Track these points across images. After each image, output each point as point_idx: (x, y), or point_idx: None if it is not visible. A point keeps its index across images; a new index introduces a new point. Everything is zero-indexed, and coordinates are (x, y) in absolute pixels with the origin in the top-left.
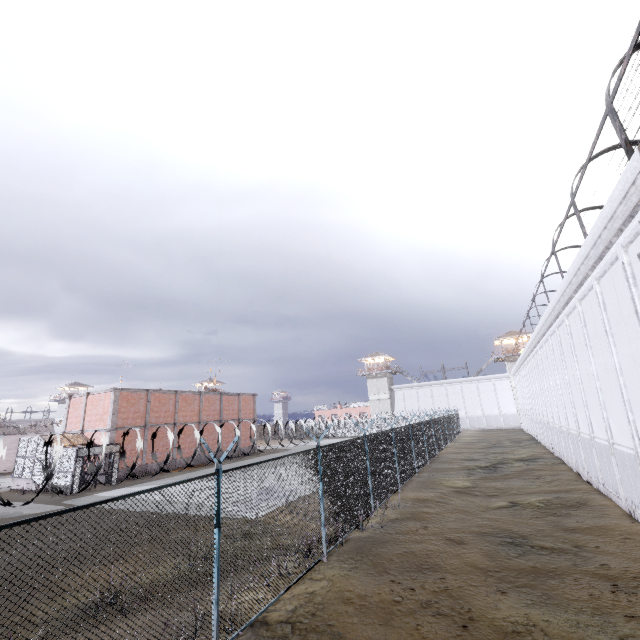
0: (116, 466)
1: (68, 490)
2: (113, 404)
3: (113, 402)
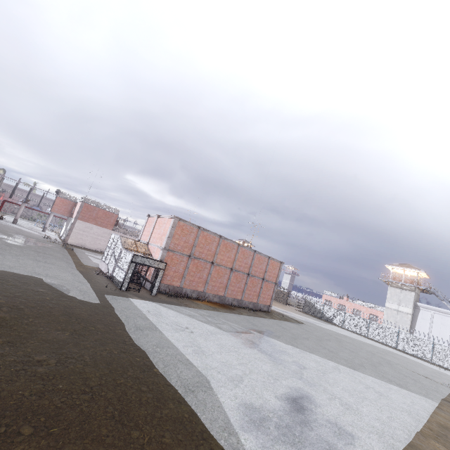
0: (159, 280)
1: (119, 285)
2: (170, 229)
3: (171, 227)
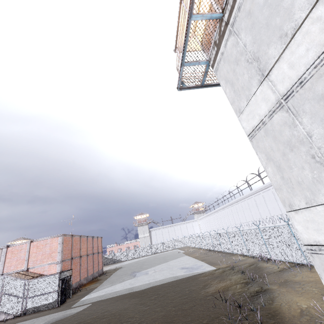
0: (71, 284)
1: (53, 305)
2: (61, 244)
3: (61, 243)
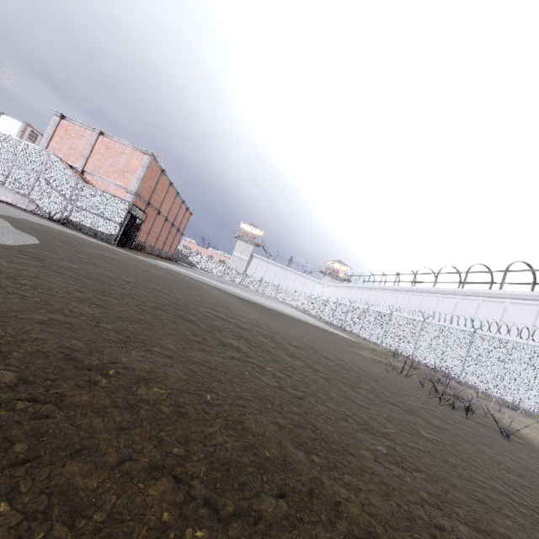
0: (137, 233)
1: (108, 239)
2: (145, 169)
3: (146, 167)
